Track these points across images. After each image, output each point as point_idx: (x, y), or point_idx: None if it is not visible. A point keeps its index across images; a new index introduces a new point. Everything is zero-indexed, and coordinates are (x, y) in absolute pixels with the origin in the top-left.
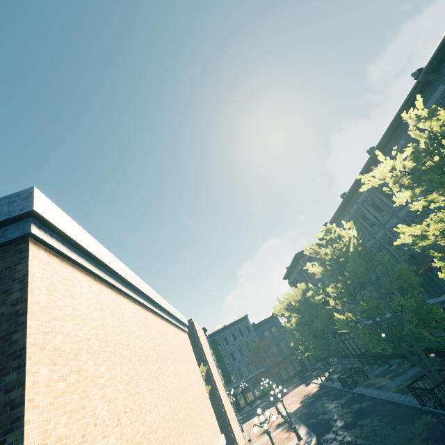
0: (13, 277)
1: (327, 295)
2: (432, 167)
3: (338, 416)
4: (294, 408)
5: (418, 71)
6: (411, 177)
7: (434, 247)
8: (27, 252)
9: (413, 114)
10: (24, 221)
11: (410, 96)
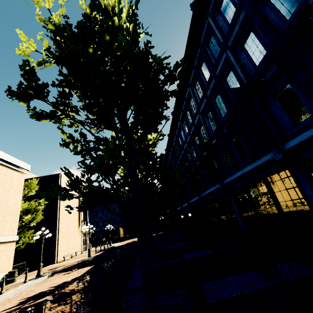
0: None
1: (117, 173)
2: None
3: (120, 251)
4: (120, 245)
5: (193, 2)
6: None
7: (199, 160)
8: None
9: None
10: None
11: (191, 27)
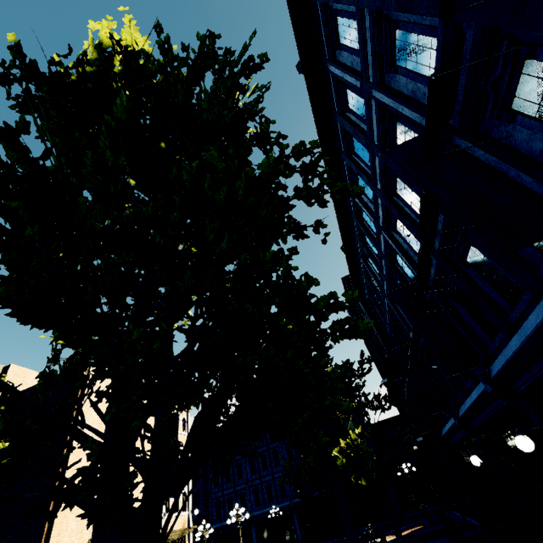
0: None
1: None
2: None
3: None
4: None
5: None
6: None
7: None
8: None
9: None
10: None
11: None
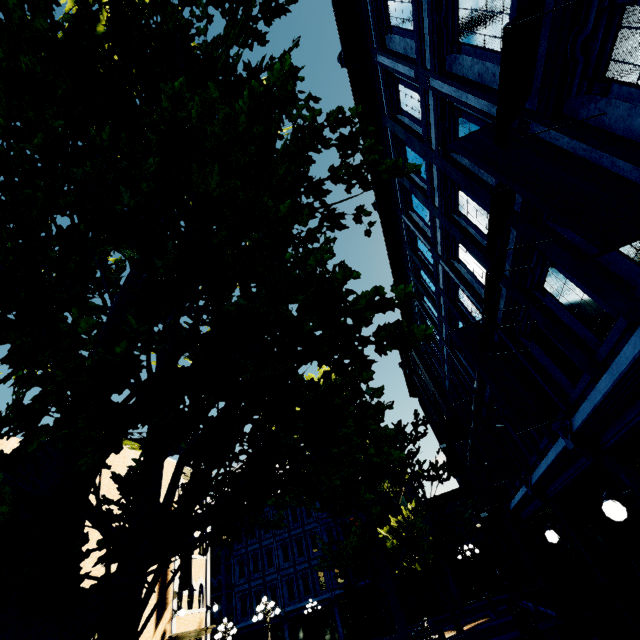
0: None
1: None
2: None
3: None
4: None
5: None
6: None
7: None
8: None
9: None
10: None
11: None
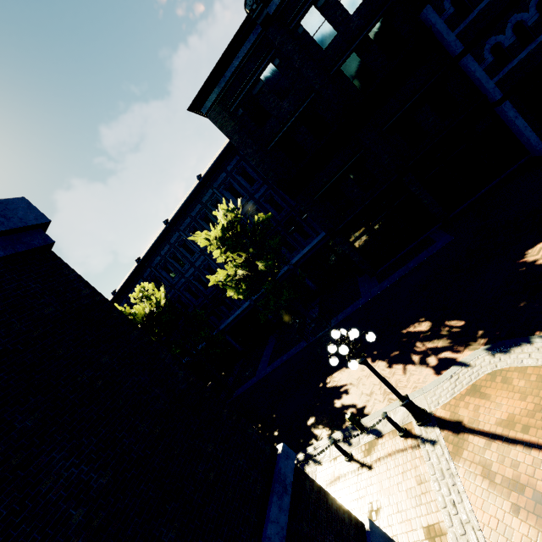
0: (69, 279)
1: None
2: (229, 238)
3: None
4: None
5: (200, 176)
6: (220, 242)
7: (209, 298)
8: (61, 259)
9: (223, 207)
10: (36, 231)
11: (195, 190)
